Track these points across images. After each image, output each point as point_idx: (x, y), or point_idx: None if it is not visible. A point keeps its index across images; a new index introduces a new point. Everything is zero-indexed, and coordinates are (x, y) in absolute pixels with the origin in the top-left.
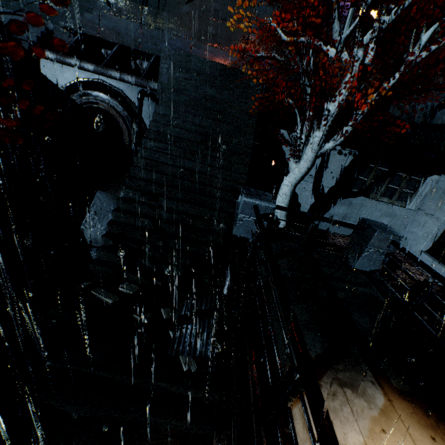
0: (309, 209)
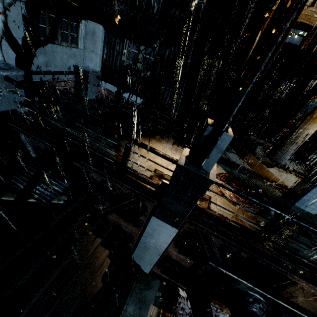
0: (16, 64)
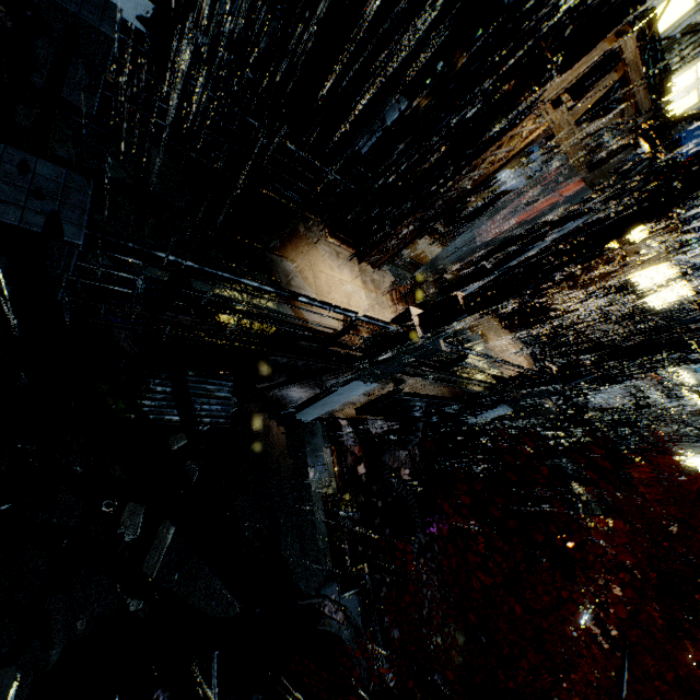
0: None
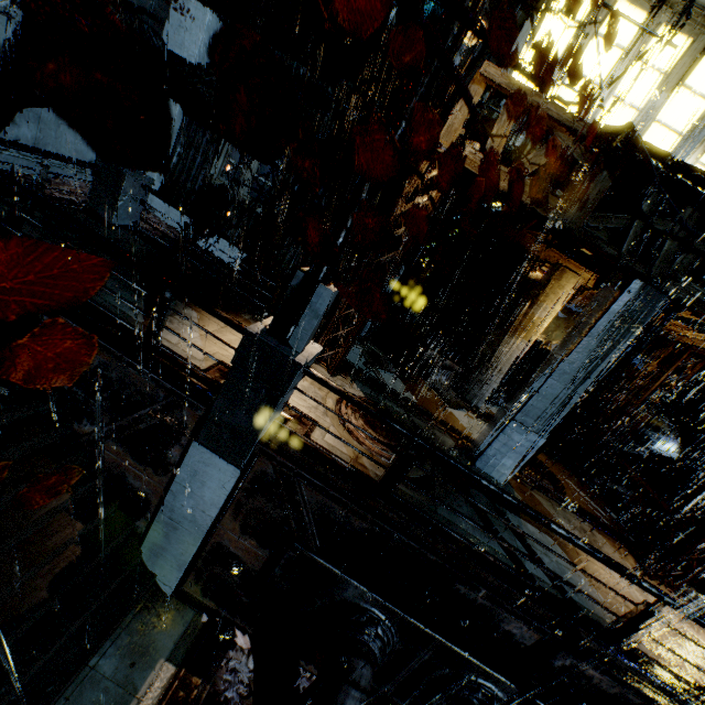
0: None
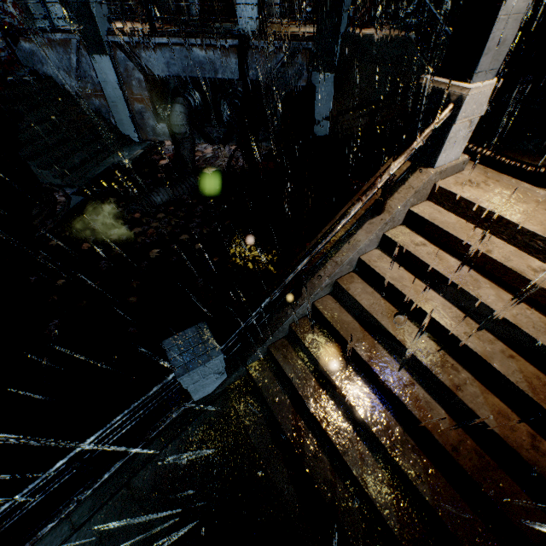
0: None
